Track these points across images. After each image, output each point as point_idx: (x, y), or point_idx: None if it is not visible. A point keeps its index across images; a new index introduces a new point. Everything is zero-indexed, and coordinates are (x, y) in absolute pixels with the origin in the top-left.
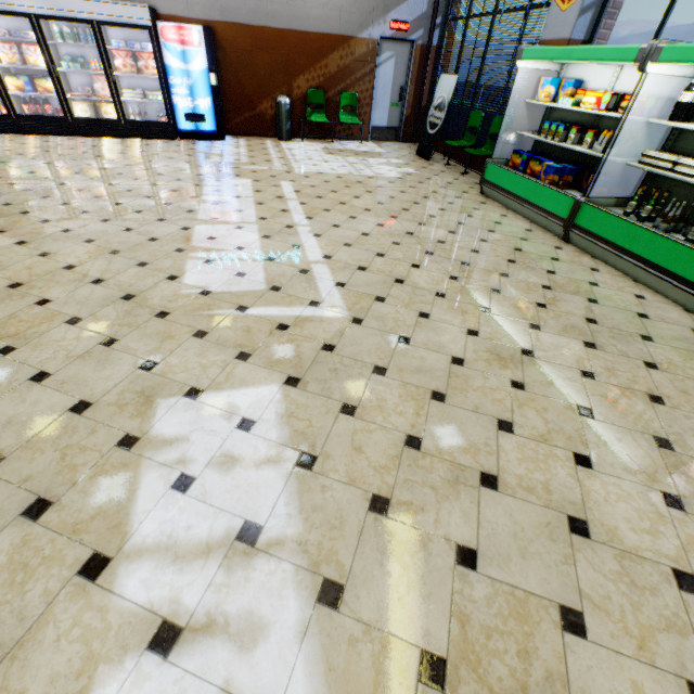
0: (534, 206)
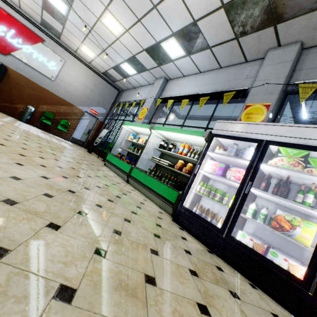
0: (119, 168)
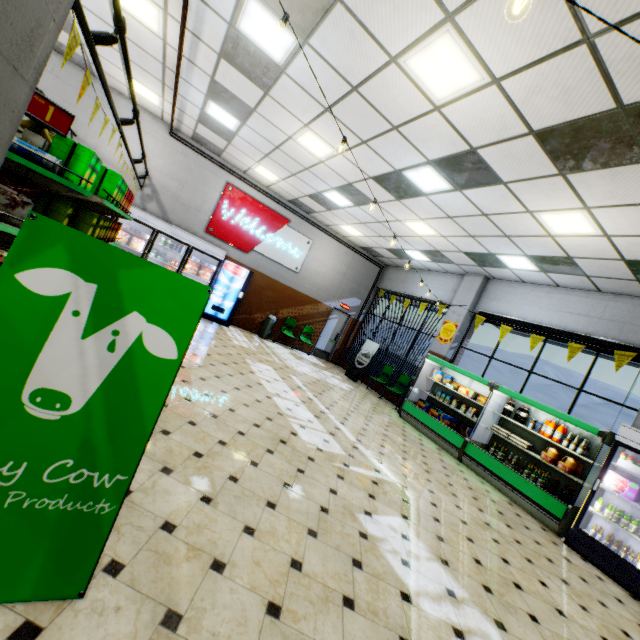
0: (438, 435)
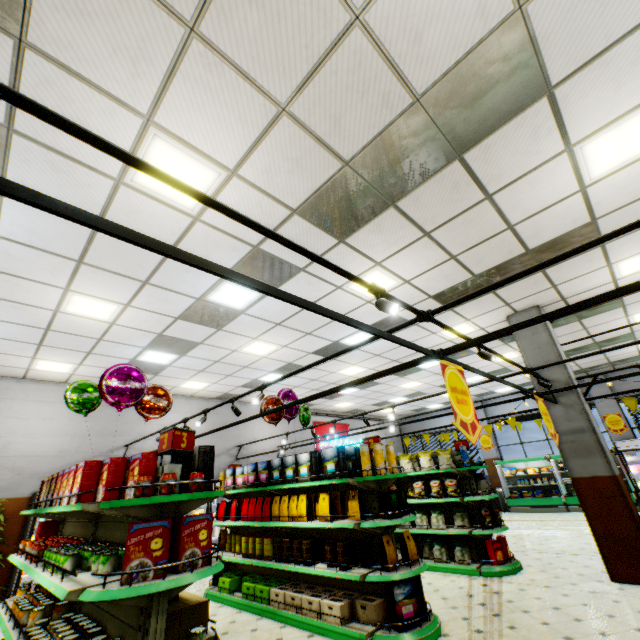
0: (545, 505)
